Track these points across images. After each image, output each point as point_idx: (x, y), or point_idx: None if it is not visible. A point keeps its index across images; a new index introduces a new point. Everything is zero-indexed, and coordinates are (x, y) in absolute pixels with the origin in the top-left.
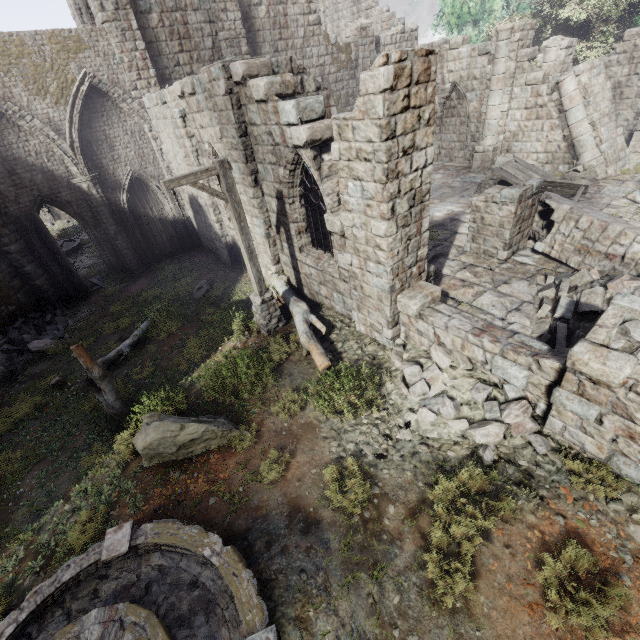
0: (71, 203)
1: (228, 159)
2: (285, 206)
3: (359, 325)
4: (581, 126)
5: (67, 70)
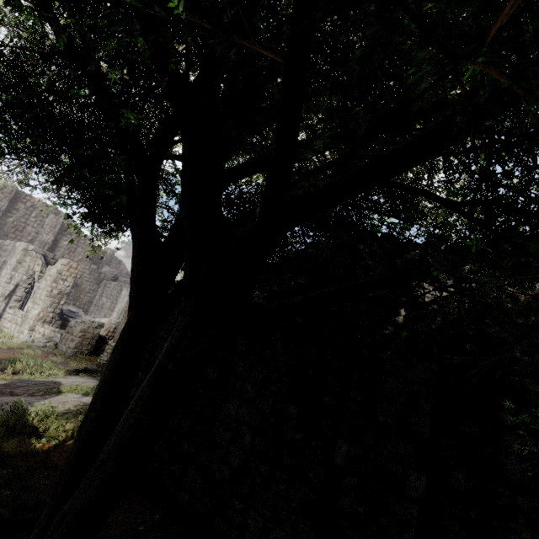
0: None
1: (5, 267)
2: (17, 289)
3: (17, 333)
4: None
5: None
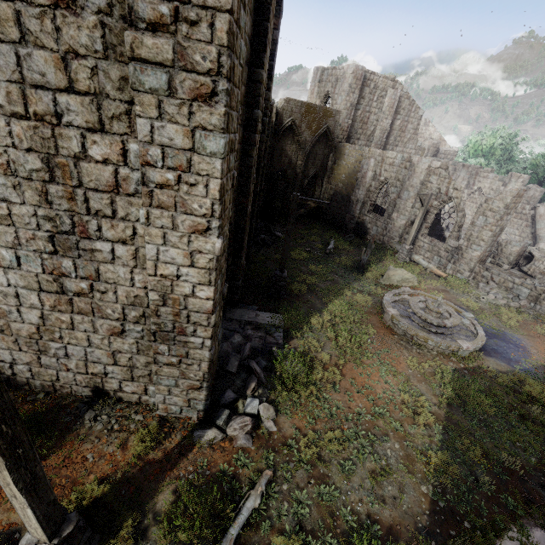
0: (289, 176)
1: (403, 189)
2: (427, 215)
3: (449, 270)
4: (542, 230)
5: (322, 123)
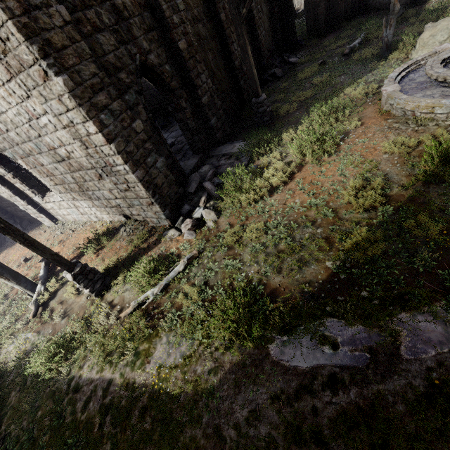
0: None
1: None
2: None
3: None
4: None
5: None
